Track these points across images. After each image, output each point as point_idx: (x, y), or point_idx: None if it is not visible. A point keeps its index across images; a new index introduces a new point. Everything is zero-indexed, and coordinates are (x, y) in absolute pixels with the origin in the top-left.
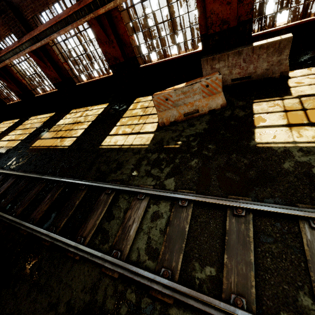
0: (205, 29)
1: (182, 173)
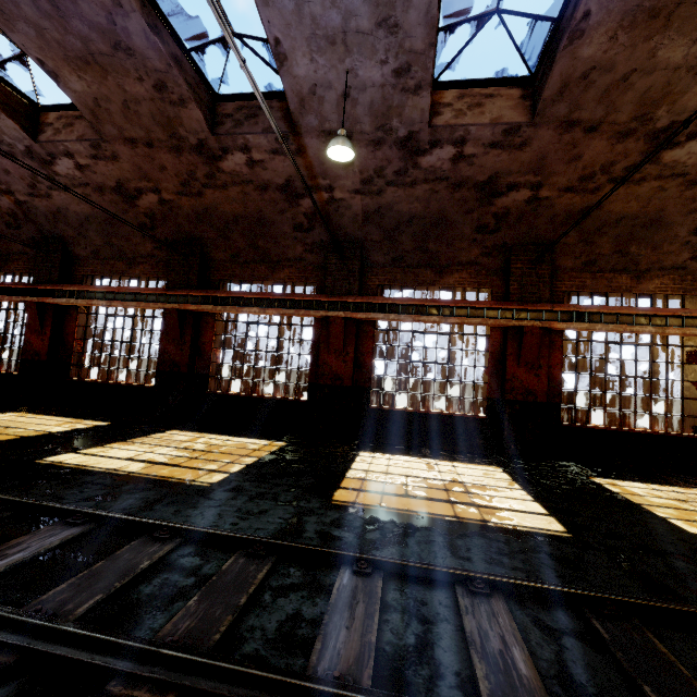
0: None
1: None
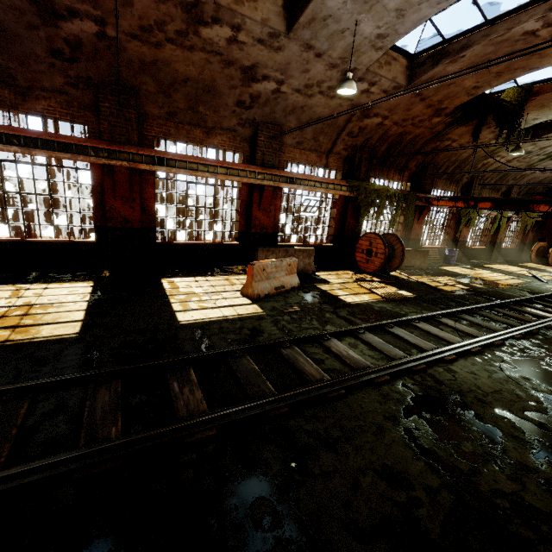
0: (244, 228)
1: (330, 322)
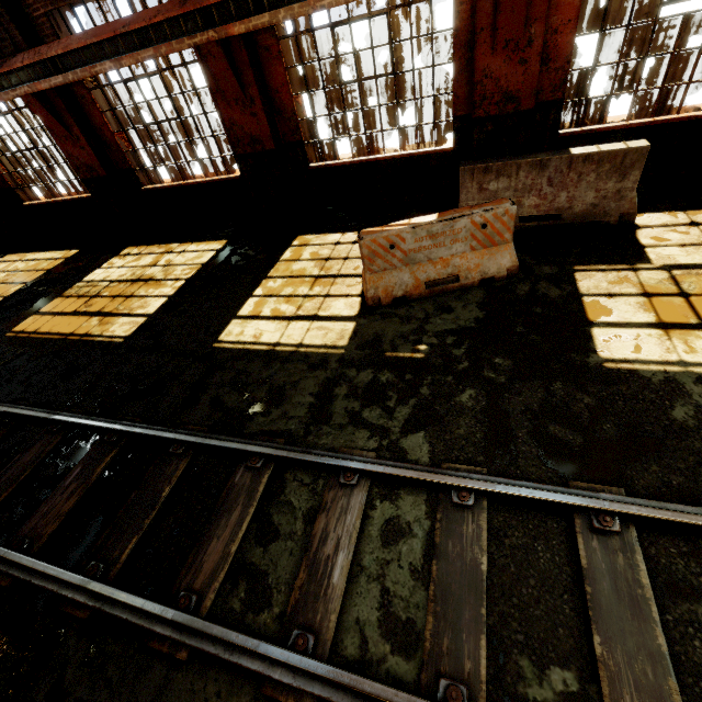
0: (466, 107)
1: (443, 422)
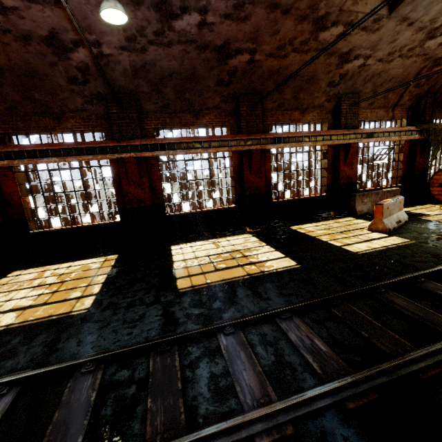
0: (331, 181)
1: None
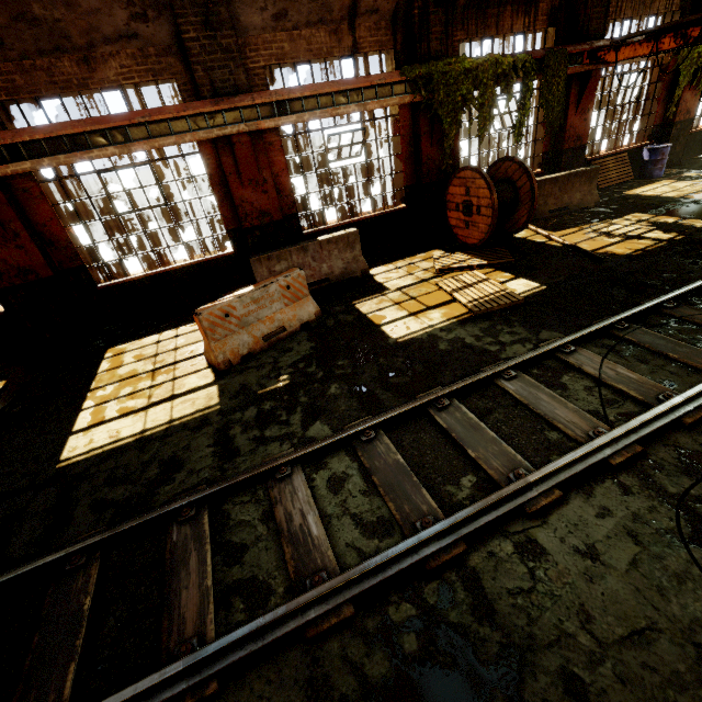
0: (234, 223)
1: (328, 409)
